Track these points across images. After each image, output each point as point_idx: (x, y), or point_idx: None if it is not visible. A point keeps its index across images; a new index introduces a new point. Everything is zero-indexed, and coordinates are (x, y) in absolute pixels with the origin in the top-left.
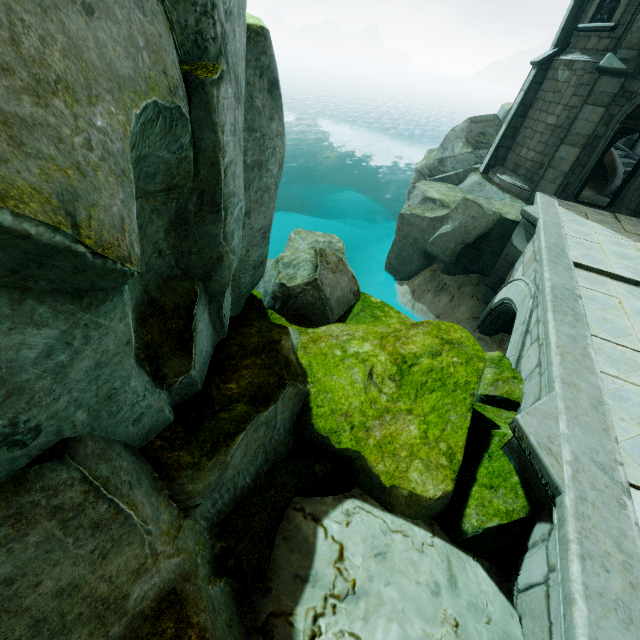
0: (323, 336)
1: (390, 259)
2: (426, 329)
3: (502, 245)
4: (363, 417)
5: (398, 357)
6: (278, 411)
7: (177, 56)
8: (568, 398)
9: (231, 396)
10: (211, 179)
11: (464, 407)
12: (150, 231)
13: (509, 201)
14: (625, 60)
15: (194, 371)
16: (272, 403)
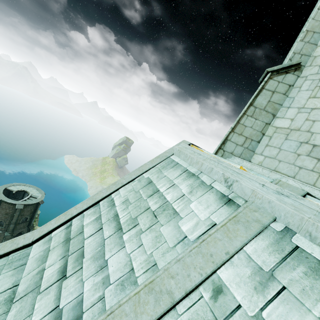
0: None
1: None
2: None
3: None
4: None
5: None
6: None
7: None
8: None
9: None
10: None
11: None
12: None
13: None
14: (10, 233)
15: None
16: None
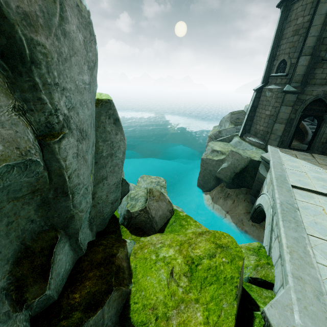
0: (147, 244)
1: (199, 180)
2: (207, 237)
3: (255, 173)
4: (165, 308)
5: (189, 259)
6: (105, 312)
7: (34, 134)
8: (298, 290)
9: (73, 305)
10: (60, 182)
11: (231, 297)
12: (23, 213)
13: (255, 150)
14: (295, 87)
15: (49, 290)
16: (100, 307)
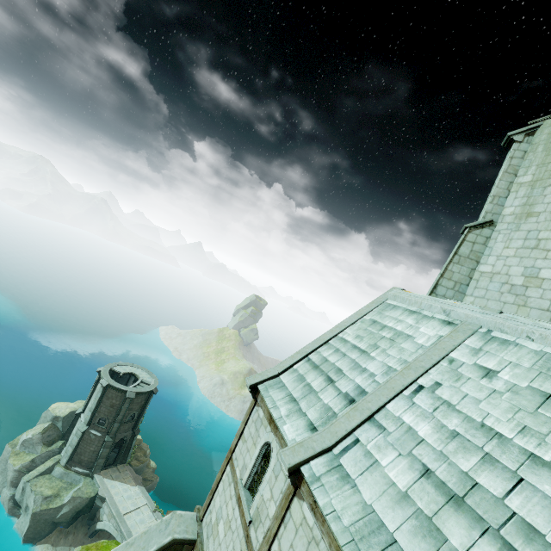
0: None
1: (28, 535)
2: None
3: (91, 503)
4: None
5: None
6: None
7: None
8: None
9: None
10: None
11: None
12: None
13: (84, 480)
14: (112, 437)
15: None
16: None
